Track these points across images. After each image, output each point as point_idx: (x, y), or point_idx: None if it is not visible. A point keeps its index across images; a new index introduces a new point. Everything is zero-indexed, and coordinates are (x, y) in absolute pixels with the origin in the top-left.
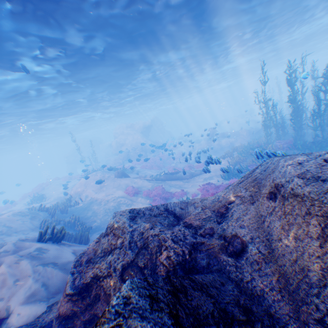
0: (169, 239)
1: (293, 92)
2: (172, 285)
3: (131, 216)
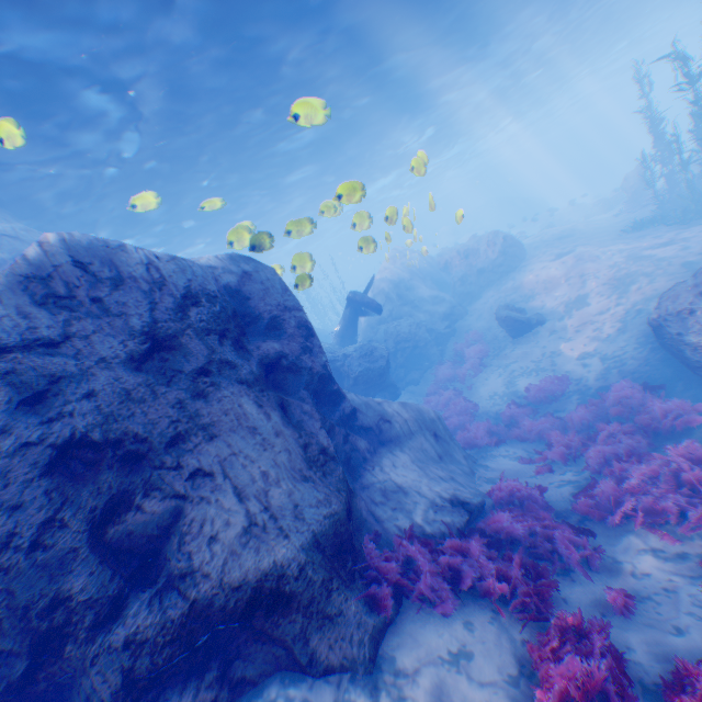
0: None
1: None
2: None
3: None
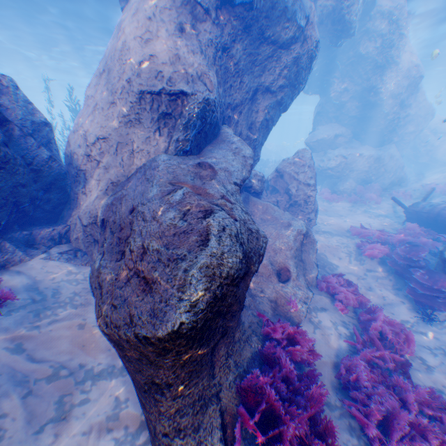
0: None
1: None
2: None
3: None
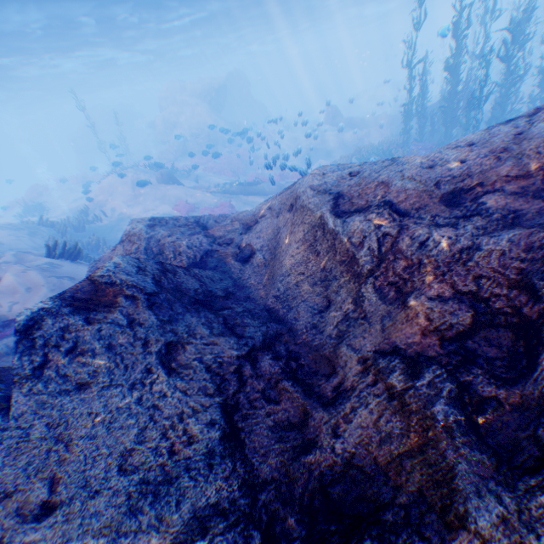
0: (185, 245)
1: (458, 53)
2: (164, 267)
3: (151, 224)
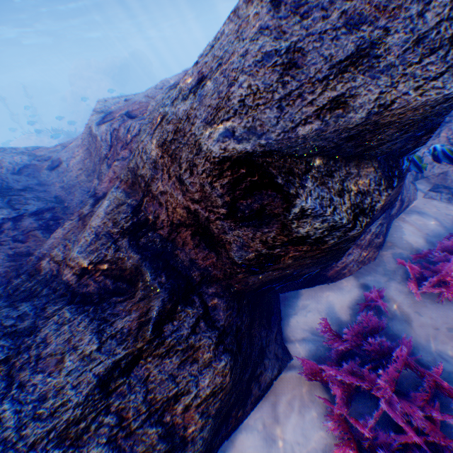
0: (8, 162)
1: None
2: None
3: None
